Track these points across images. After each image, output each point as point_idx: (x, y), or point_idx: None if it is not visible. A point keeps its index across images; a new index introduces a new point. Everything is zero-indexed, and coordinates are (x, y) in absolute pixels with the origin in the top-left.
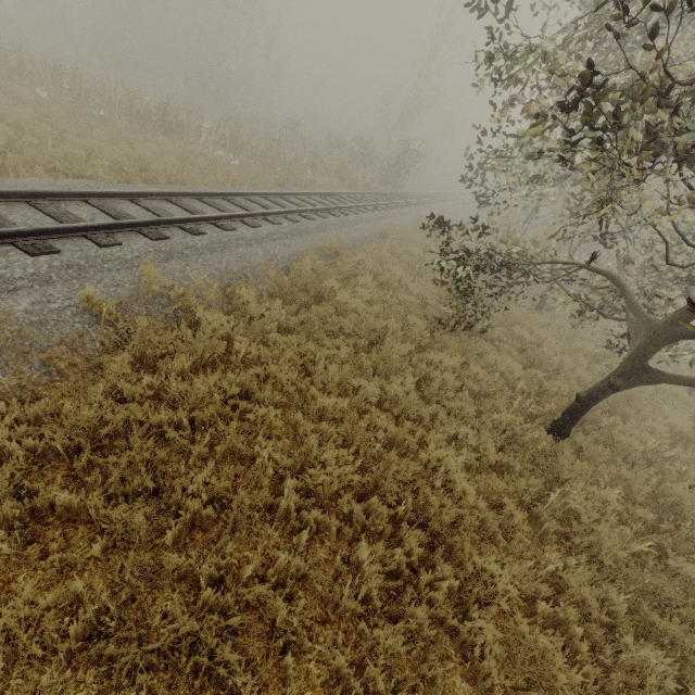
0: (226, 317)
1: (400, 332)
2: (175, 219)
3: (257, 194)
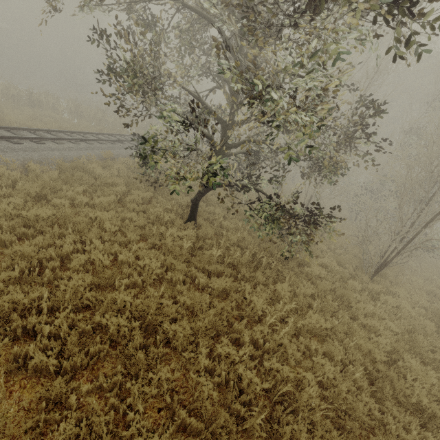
0: (18, 174)
1: (122, 184)
2: (3, 136)
3: (73, 132)
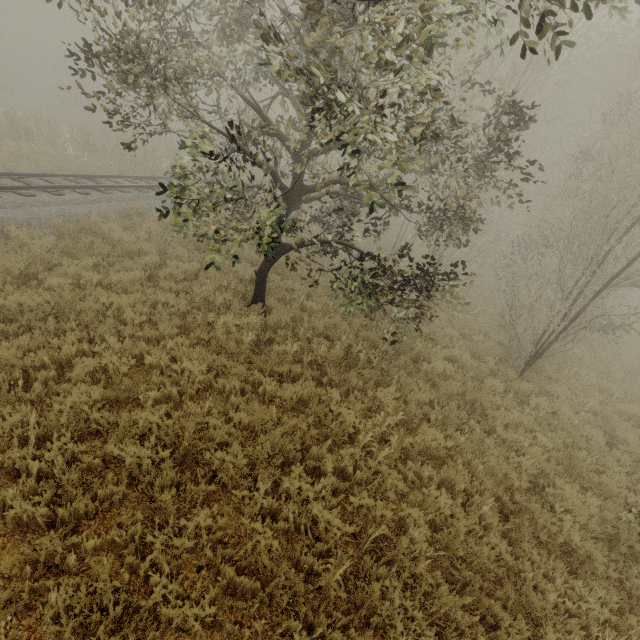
0: None
1: (154, 252)
2: None
3: (79, 176)
